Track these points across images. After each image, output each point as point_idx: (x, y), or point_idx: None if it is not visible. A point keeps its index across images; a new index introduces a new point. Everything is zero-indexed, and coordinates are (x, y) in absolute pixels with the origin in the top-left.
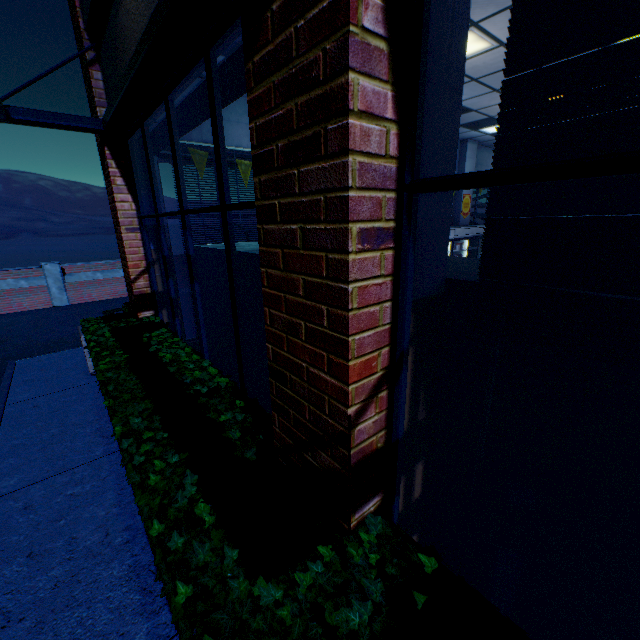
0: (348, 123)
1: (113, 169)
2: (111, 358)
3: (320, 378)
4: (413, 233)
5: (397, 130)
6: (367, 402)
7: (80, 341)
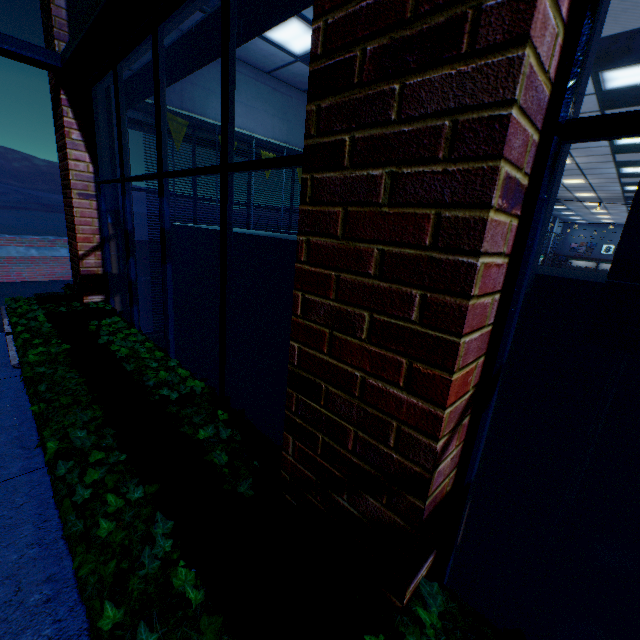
0: None
1: (69, 119)
2: (45, 348)
3: (387, 394)
4: (548, 199)
5: (561, 41)
6: (453, 432)
7: (1, 326)
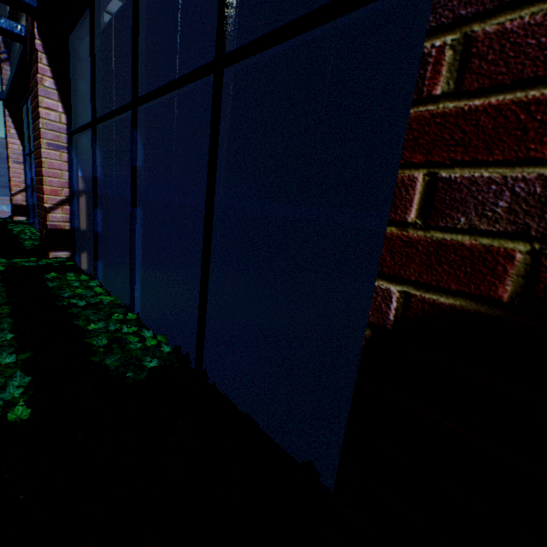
0: (40, 110)
1: (9, 123)
2: None
3: (42, 197)
4: (75, 149)
5: (66, 116)
6: (57, 206)
7: None
